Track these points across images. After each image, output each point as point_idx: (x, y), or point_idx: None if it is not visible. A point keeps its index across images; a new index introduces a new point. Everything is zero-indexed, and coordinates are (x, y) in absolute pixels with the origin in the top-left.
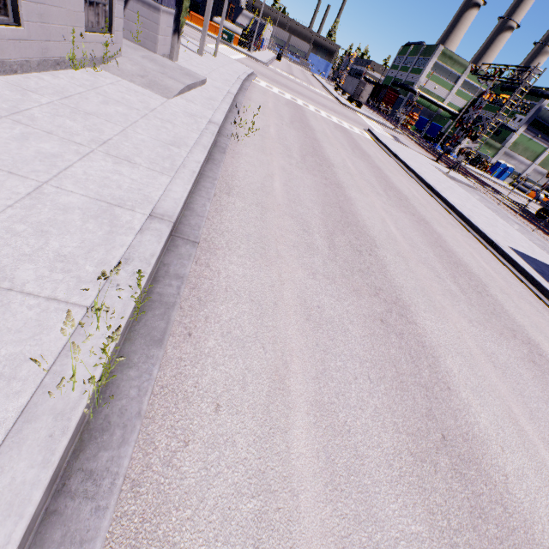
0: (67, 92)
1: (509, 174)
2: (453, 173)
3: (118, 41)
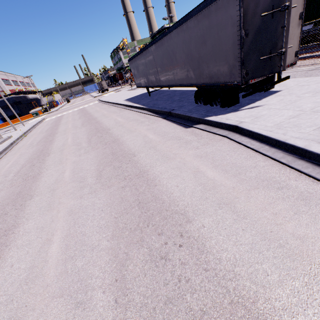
0: None
1: None
2: None
3: None
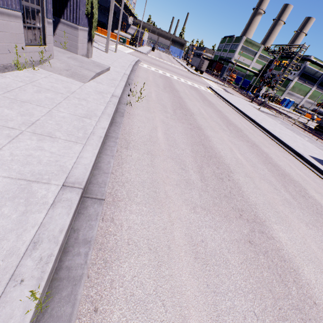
0: (10, 87)
1: (292, 105)
2: (262, 108)
3: (50, 49)
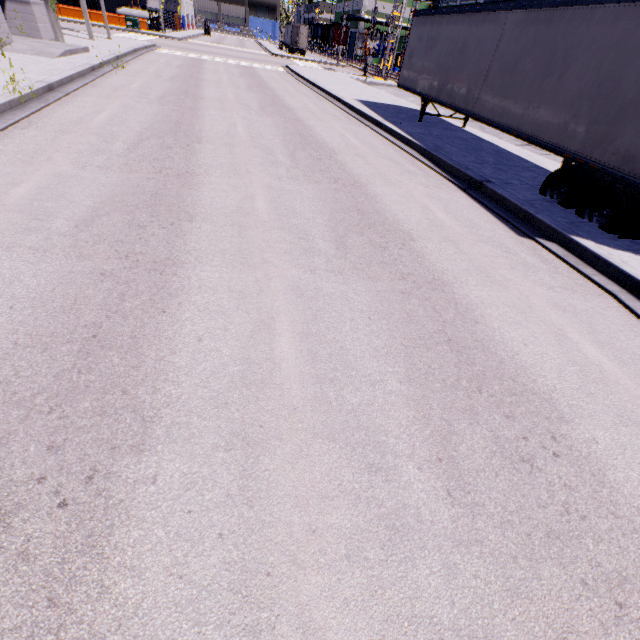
0: None
1: None
2: (378, 80)
3: (7, 31)
